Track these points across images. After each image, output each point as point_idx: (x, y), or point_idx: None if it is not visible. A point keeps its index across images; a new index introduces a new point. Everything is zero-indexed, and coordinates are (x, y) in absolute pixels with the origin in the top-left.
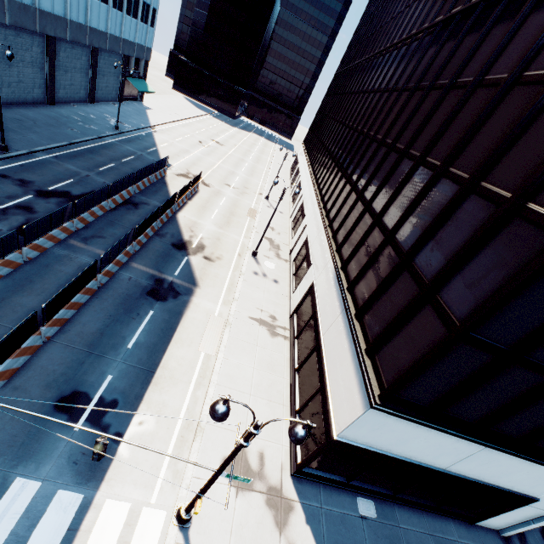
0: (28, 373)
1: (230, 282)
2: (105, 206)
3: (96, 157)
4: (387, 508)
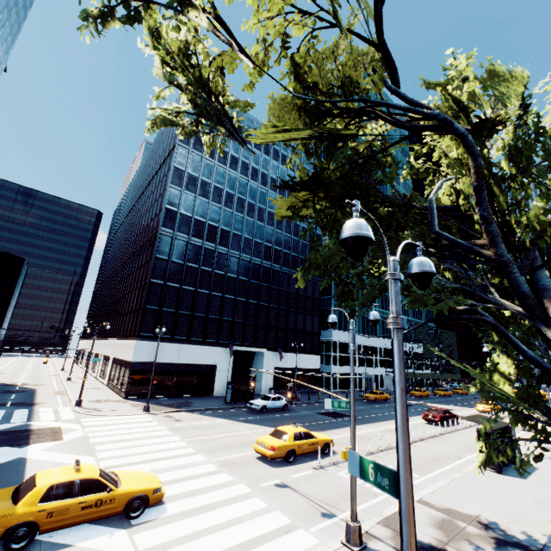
0: None
1: (59, 387)
2: None
3: None
4: (173, 398)
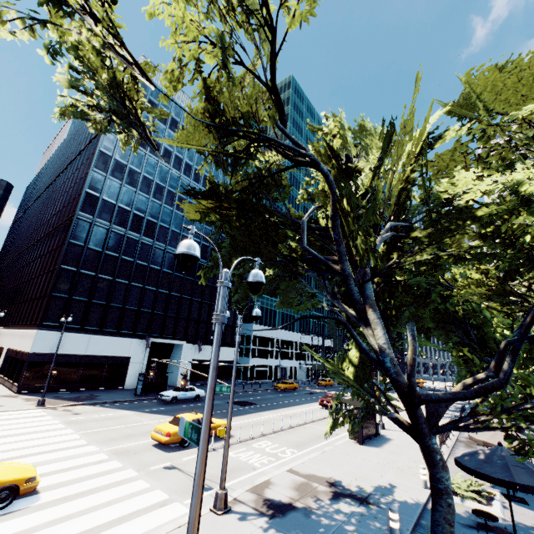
0: None
1: None
2: None
3: None
4: (77, 391)
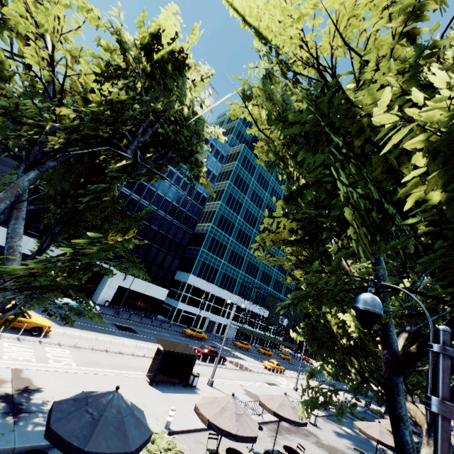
0: None
1: None
2: None
3: None
4: None
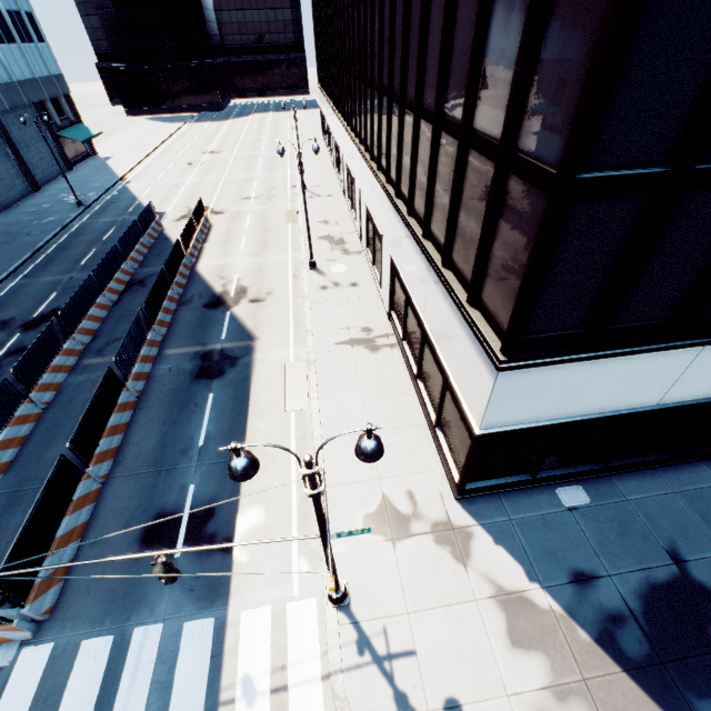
0: (100, 522)
1: (295, 315)
2: (105, 303)
3: (71, 252)
4: (602, 486)
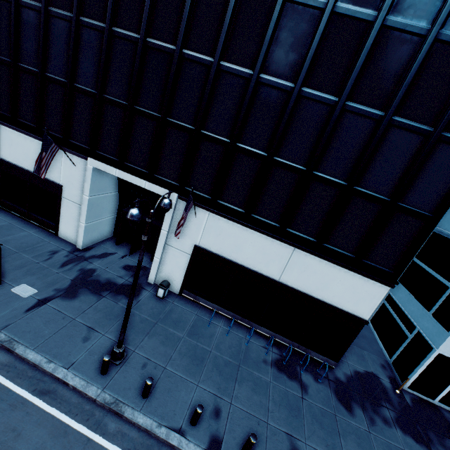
0: None
1: None
2: None
3: None
4: None
